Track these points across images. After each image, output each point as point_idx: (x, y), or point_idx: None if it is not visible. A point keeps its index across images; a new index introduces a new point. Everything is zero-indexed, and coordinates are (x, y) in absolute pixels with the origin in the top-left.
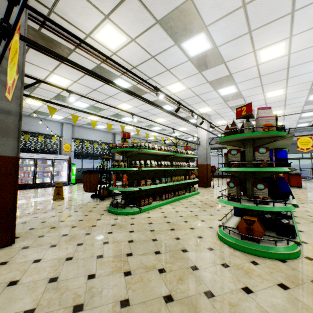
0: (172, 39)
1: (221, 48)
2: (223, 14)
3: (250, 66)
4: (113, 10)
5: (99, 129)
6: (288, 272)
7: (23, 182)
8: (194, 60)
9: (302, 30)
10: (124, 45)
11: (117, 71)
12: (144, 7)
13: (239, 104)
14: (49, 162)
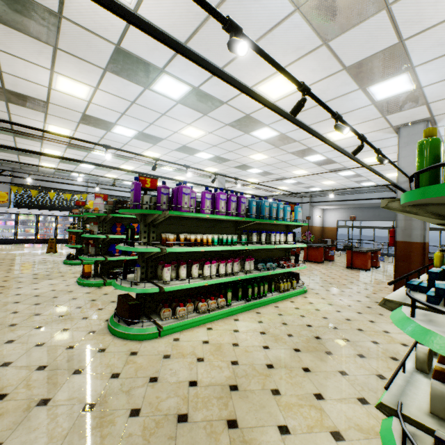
0: (102, 129)
1: (146, 132)
2: (116, 118)
3: (191, 140)
4: (45, 120)
5: (129, 185)
6: (71, 289)
7: (45, 237)
8: (137, 138)
9: (191, 121)
10: (73, 133)
11: (81, 148)
12: (62, 118)
13: (239, 165)
14: (71, 219)
